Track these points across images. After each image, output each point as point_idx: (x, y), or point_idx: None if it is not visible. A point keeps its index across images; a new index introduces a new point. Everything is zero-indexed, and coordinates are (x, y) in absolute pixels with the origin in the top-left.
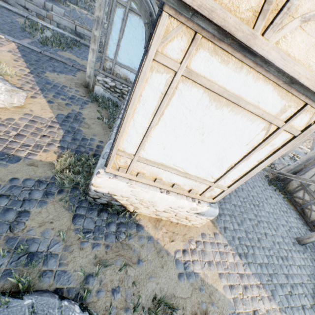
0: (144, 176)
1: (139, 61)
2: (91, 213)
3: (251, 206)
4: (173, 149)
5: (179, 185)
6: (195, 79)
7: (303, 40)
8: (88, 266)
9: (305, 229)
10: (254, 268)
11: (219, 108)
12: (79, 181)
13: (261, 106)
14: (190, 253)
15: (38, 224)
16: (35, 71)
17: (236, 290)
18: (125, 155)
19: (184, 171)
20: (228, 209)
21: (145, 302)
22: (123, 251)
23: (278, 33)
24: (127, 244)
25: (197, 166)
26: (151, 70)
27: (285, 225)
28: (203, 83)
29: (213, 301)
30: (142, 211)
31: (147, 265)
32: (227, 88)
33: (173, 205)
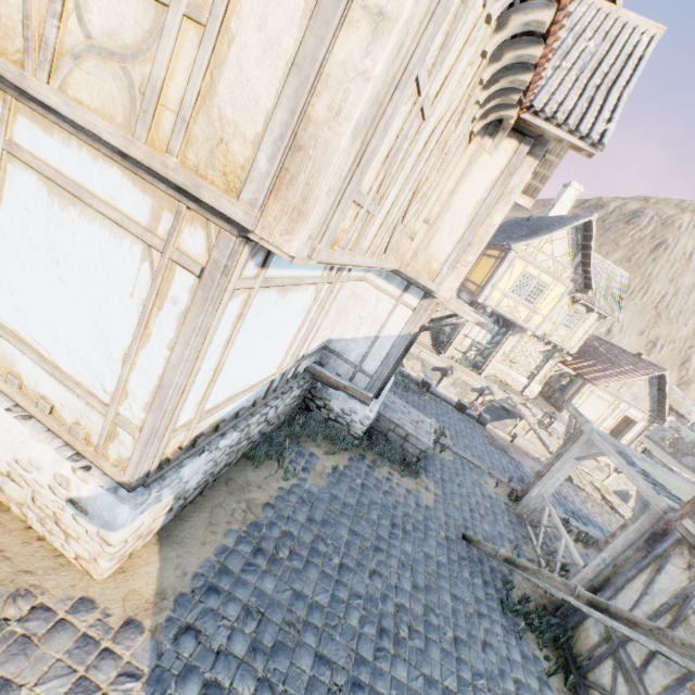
0: None
1: None
2: None
3: (366, 629)
4: (25, 295)
5: (52, 404)
6: (19, 155)
7: (89, 82)
8: None
9: None
10: None
11: (65, 209)
12: None
13: (120, 206)
14: None
15: None
16: None
17: None
18: None
19: (53, 360)
20: (260, 593)
21: None
22: None
23: (57, 75)
24: None
25: (70, 347)
26: None
27: None
28: (29, 162)
29: None
30: None
31: None
32: (64, 172)
33: (20, 455)
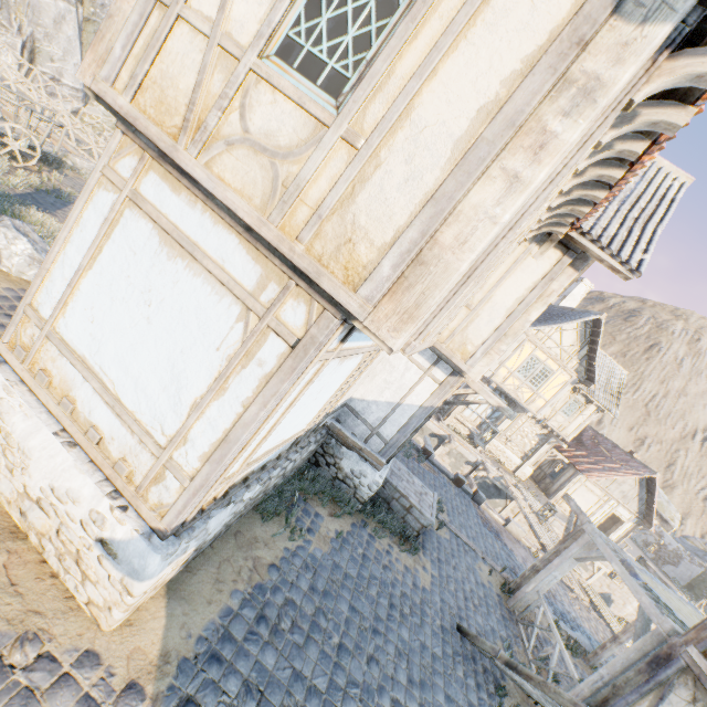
0: (50, 386)
1: None
2: None
3: None
4: (106, 326)
5: (102, 435)
6: (141, 205)
7: (235, 166)
8: None
9: None
10: None
11: (172, 259)
12: None
13: (229, 268)
14: None
15: None
16: None
17: None
18: (34, 318)
19: (116, 392)
20: (261, 667)
21: None
22: None
23: (206, 153)
24: None
25: (138, 383)
26: (100, 186)
27: None
28: (149, 213)
29: None
30: (0, 483)
31: None
32: (181, 228)
33: (58, 483)
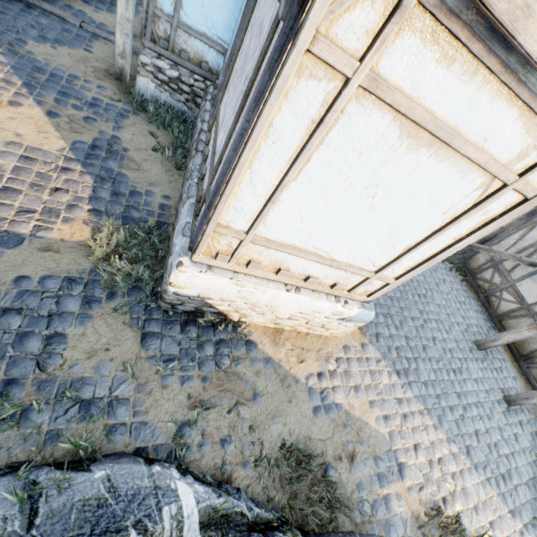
0: (259, 266)
1: (226, 22)
2: (171, 329)
3: (415, 298)
4: (317, 222)
5: (318, 278)
6: (382, 94)
7: None
8: (180, 411)
9: (488, 327)
10: (416, 389)
11: (413, 150)
12: (141, 275)
13: (488, 146)
14: (328, 377)
15: (85, 355)
16: (3, 39)
17: (392, 421)
18: (229, 234)
19: (329, 256)
20: (382, 306)
21: (270, 451)
22: (230, 384)
23: None
24: (234, 373)
25: (352, 248)
26: (299, 72)
27: (461, 323)
28: (395, 104)
29: (363, 439)
30: (253, 319)
31: (267, 400)
32: (437, 113)
33: (304, 310)
